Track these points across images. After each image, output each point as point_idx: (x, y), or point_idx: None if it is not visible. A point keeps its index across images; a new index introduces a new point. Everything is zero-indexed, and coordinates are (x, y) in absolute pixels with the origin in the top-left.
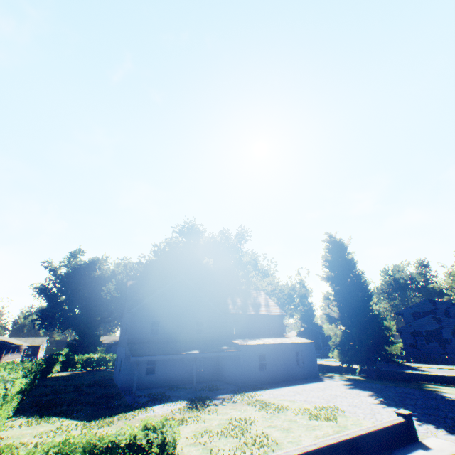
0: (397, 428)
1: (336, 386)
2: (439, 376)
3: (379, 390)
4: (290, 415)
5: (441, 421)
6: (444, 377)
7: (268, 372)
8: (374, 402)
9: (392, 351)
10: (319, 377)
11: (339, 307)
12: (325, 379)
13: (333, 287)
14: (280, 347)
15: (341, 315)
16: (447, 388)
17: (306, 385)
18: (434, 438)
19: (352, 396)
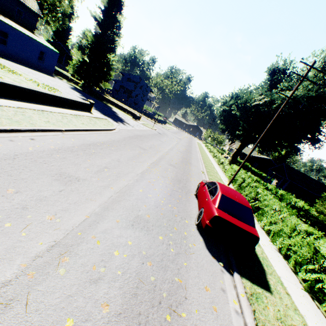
0: (85, 104)
1: (63, 84)
2: (117, 104)
3: (87, 96)
4: (23, 79)
5: (104, 112)
6: (118, 105)
7: (7, 49)
8: (80, 98)
9: (105, 86)
10: (53, 75)
11: (91, 45)
12: (57, 78)
13: (95, 29)
14: (27, 39)
15: (90, 51)
16: (116, 108)
17: (41, 74)
18: (97, 113)
19: (70, 91)
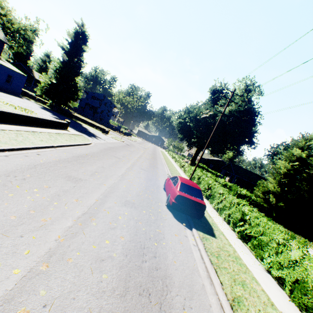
0: (63, 124)
1: (33, 104)
2: (85, 120)
3: (57, 115)
4: (1, 103)
5: (77, 129)
6: (87, 122)
7: None
8: (53, 117)
9: (73, 105)
10: (20, 96)
11: (60, 70)
12: (25, 99)
13: (63, 56)
14: None
15: (58, 75)
16: (85, 125)
17: (10, 96)
18: (73, 131)
19: (42, 111)
